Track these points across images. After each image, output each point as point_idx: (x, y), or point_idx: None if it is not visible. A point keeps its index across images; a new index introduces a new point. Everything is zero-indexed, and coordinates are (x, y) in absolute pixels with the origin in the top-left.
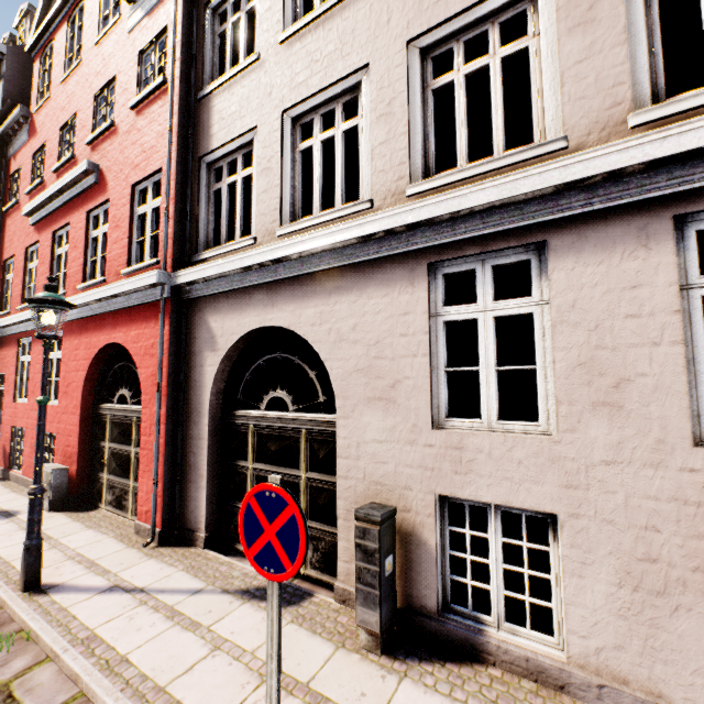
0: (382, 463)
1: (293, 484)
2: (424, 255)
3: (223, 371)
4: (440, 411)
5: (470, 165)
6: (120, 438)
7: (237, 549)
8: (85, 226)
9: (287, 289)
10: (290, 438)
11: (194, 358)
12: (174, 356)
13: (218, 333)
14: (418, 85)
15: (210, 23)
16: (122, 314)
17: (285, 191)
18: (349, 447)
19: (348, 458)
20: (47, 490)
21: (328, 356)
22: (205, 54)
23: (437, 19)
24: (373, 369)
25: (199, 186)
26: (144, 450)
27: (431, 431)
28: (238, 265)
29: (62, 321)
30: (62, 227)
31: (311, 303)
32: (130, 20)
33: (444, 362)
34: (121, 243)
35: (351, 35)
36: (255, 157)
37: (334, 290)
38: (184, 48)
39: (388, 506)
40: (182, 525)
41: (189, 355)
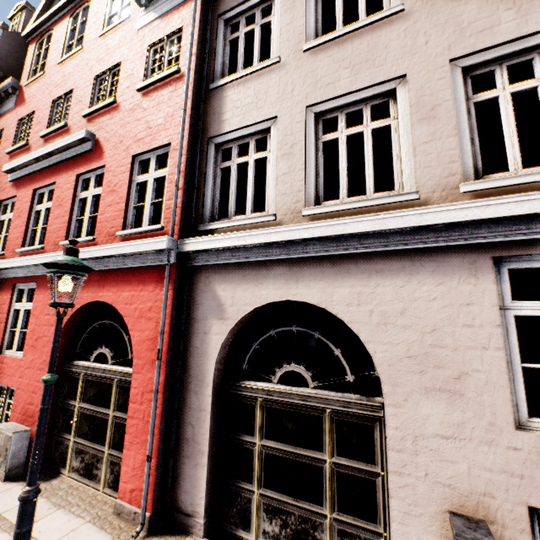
0: (449, 462)
1: (314, 468)
2: (487, 249)
3: (228, 339)
4: (520, 410)
5: (539, 170)
6: (95, 399)
7: (238, 536)
8: (73, 187)
9: (315, 267)
10: (311, 416)
11: (195, 324)
12: (175, 322)
13: (227, 302)
14: (462, 96)
15: (223, 30)
16: (113, 273)
17: (308, 175)
18: (402, 439)
19: (401, 451)
20: (4, 456)
21: (369, 338)
22: (216, 54)
23: (482, 44)
24: (430, 357)
25: (206, 162)
26: (133, 419)
27: (515, 433)
28: (262, 239)
29: (37, 274)
30: (45, 185)
31: (346, 282)
32: (141, 20)
33: (518, 357)
34: (116, 206)
35: (384, 50)
36: (273, 143)
37: (375, 273)
38: (199, 46)
39: (478, 521)
40: (172, 505)
41: (190, 321)
